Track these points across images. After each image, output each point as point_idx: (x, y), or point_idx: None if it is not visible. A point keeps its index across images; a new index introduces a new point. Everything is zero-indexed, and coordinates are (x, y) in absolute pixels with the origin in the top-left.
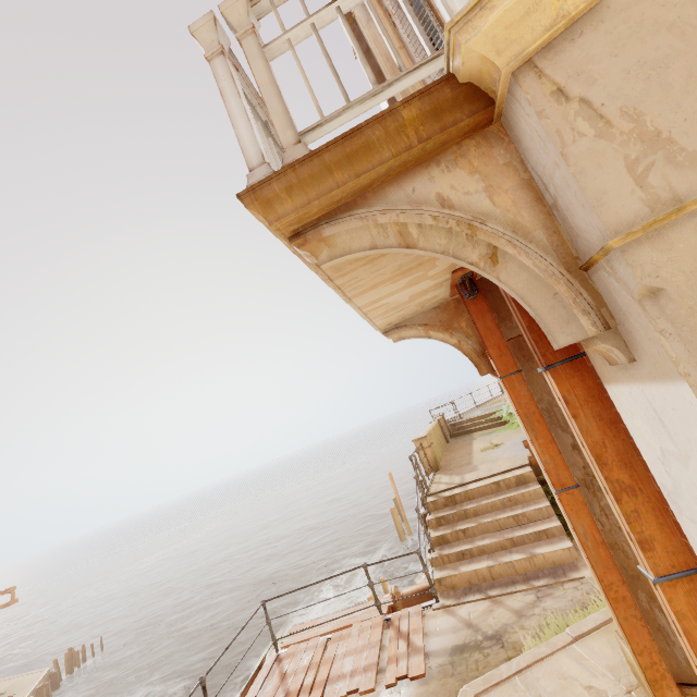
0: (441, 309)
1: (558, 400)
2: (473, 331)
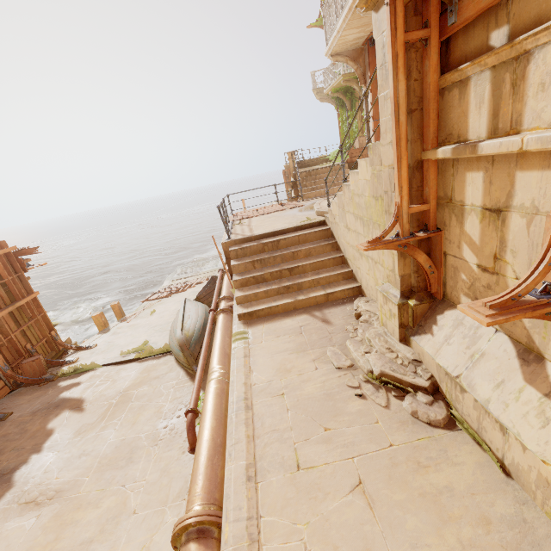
0: (355, 51)
1: None
2: (363, 65)
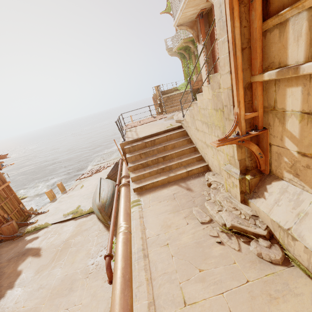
0: (191, 22)
1: (215, 32)
2: (197, 30)
